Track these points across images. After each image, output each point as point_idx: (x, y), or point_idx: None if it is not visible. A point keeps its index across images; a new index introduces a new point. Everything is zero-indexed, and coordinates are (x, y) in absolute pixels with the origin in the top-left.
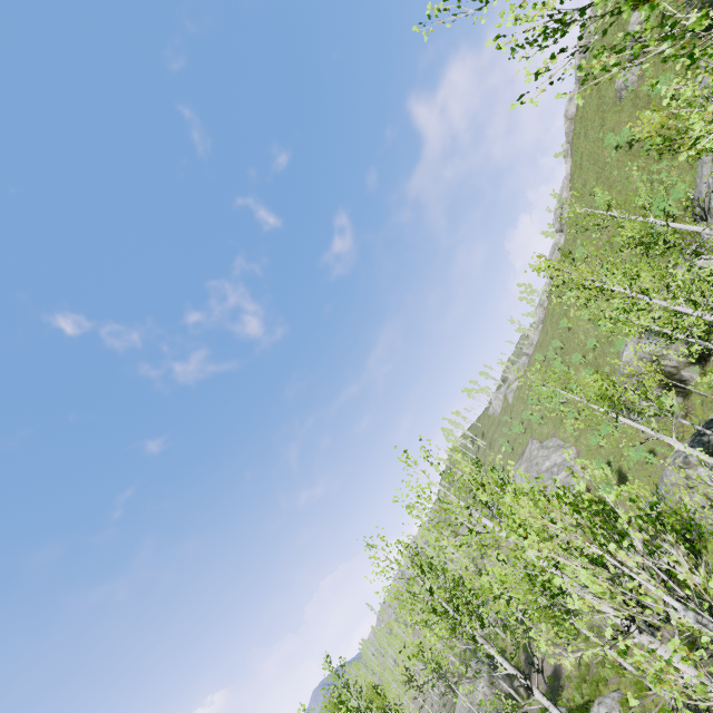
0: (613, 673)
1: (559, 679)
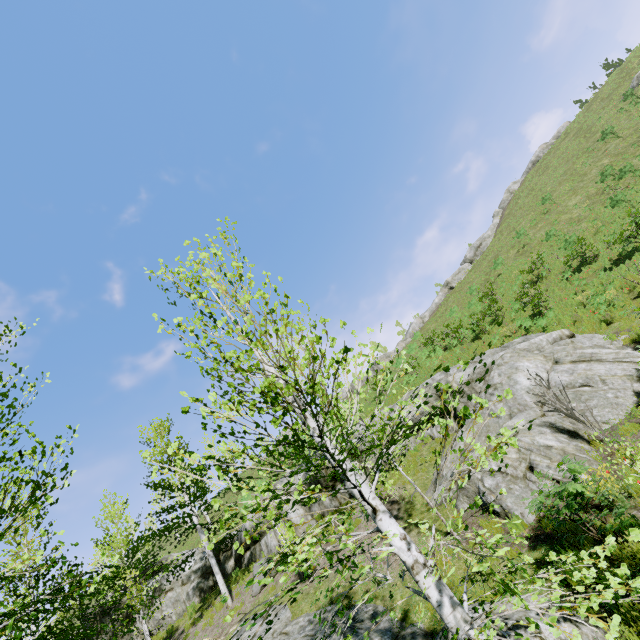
0: None
1: None
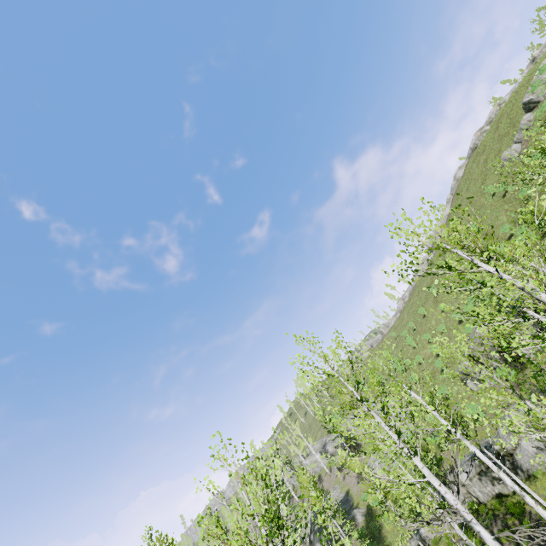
0: None
1: None
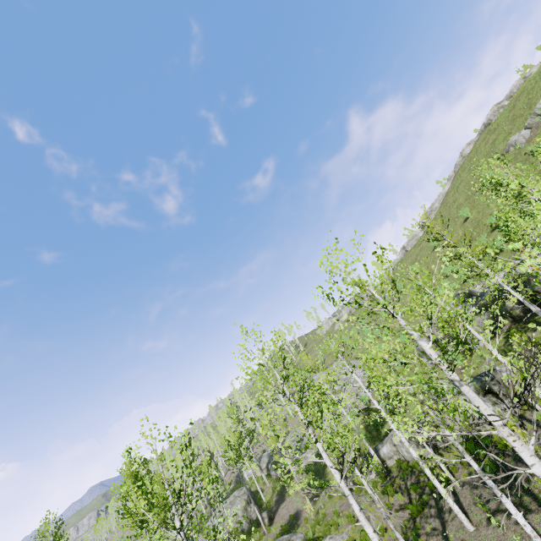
0: (345, 522)
1: (298, 519)
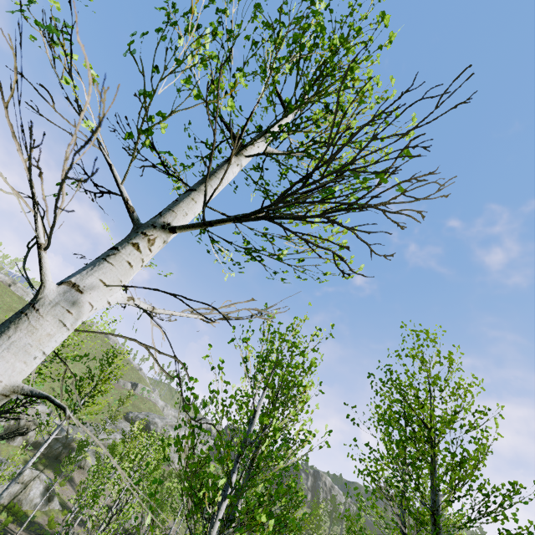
0: None
1: None
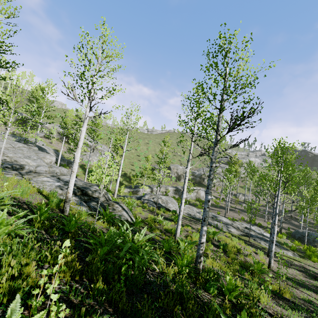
0: None
1: None
